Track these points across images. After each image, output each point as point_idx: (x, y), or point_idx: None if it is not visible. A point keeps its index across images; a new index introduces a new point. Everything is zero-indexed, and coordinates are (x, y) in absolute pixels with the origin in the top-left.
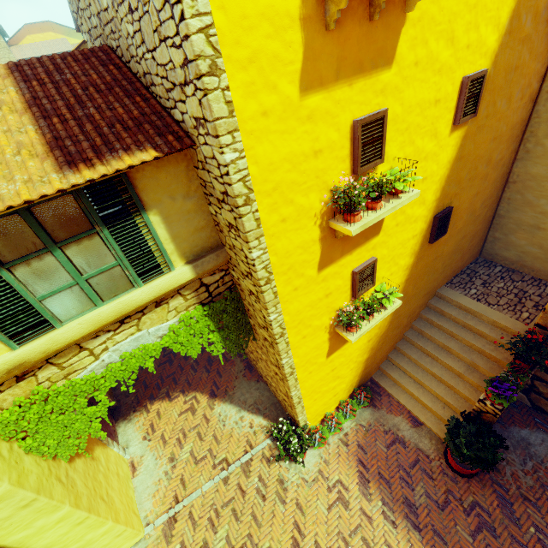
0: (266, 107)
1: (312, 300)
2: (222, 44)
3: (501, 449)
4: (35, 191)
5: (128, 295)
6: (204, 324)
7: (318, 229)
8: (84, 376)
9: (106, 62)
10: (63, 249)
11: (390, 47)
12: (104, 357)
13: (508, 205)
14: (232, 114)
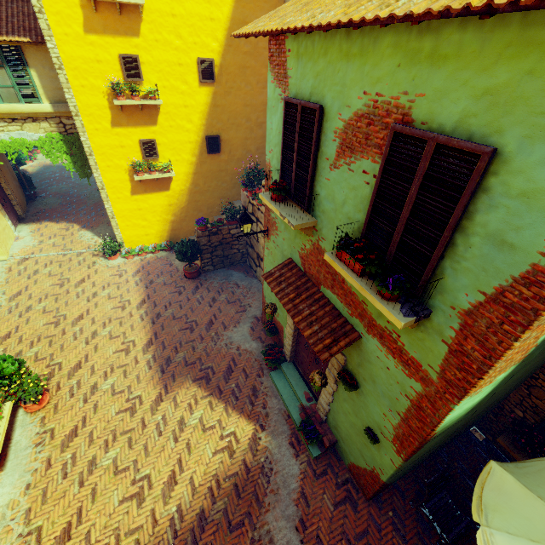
0: (67, 33)
1: (110, 144)
2: (44, 5)
3: (216, 275)
4: None
5: (16, 104)
6: (61, 146)
7: (107, 101)
8: None
9: None
10: None
11: (135, 29)
12: (2, 135)
13: None
14: (50, 30)
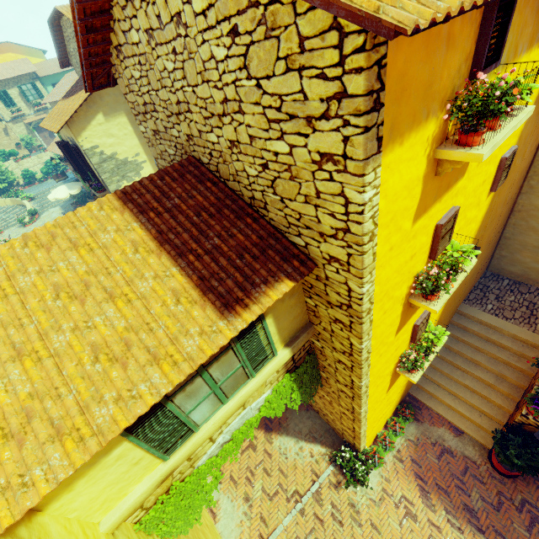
0: (393, 243)
1: (387, 358)
2: (379, 218)
3: None
4: (213, 343)
5: (247, 388)
6: (289, 387)
7: (401, 306)
8: (206, 461)
9: (201, 179)
10: (207, 369)
11: (466, 163)
12: (220, 440)
13: (513, 230)
14: (374, 259)
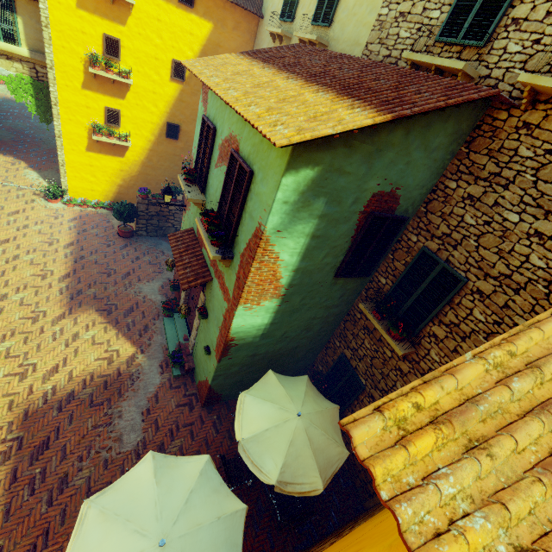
0: (61, 2)
1: (77, 101)
2: None
3: (147, 240)
4: None
5: None
6: (29, 88)
7: (83, 66)
8: None
9: None
10: None
11: (123, 19)
12: None
13: None
14: None
